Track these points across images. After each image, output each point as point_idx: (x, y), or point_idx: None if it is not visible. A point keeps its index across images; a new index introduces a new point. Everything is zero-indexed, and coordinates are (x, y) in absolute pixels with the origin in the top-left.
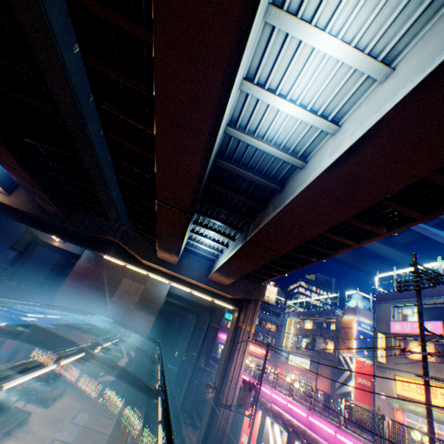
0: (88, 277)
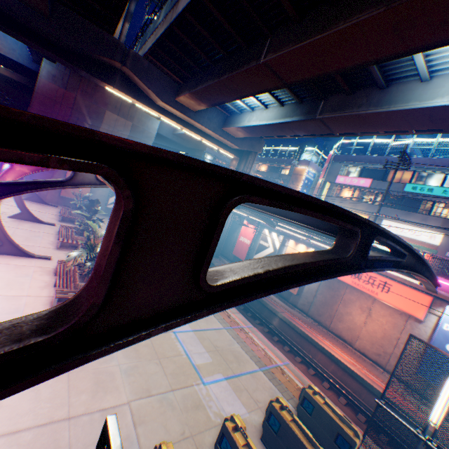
0: (61, 105)
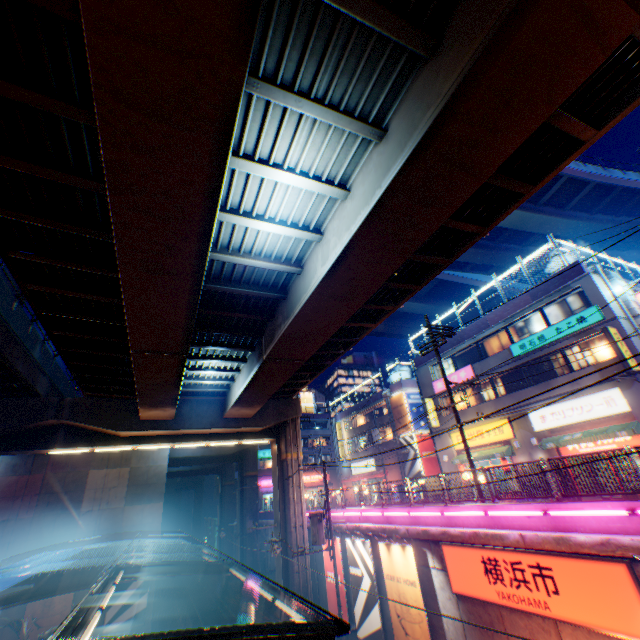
0: (23, 497)
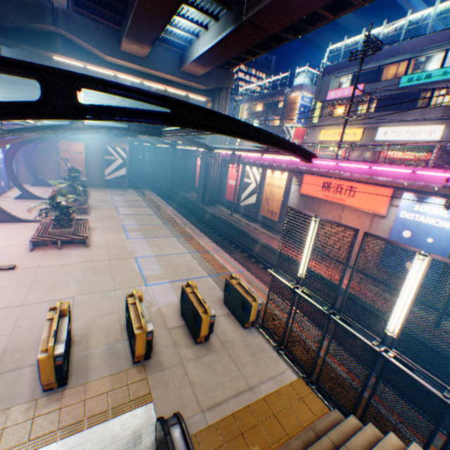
0: (33, 90)
